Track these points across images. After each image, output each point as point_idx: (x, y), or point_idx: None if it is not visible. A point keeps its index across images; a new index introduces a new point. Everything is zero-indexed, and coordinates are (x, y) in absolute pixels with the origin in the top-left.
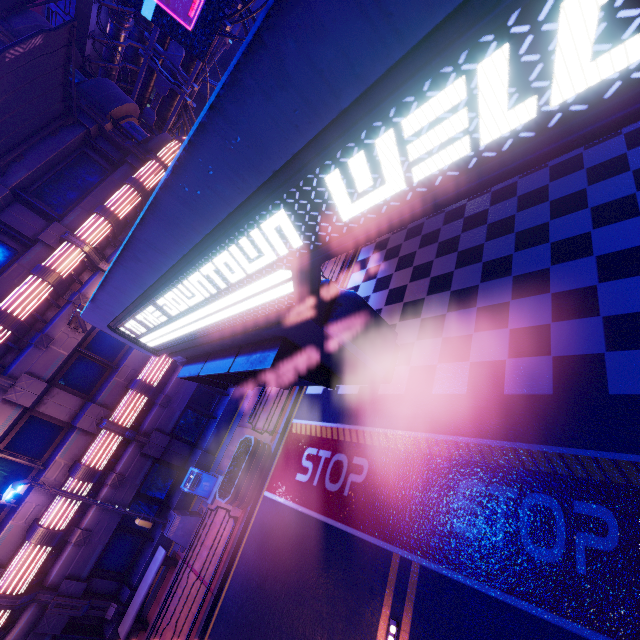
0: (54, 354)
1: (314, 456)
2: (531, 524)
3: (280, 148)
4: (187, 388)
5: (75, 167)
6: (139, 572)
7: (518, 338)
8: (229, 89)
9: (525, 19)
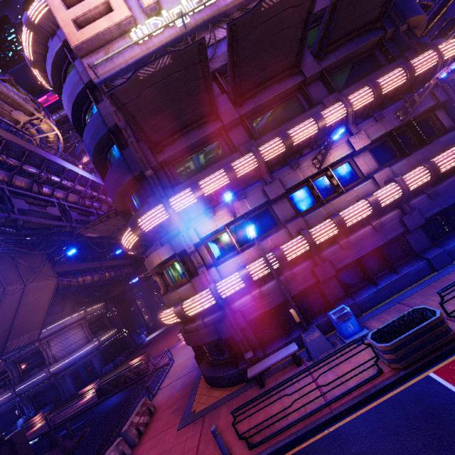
0: (296, 175)
1: None
2: None
3: None
4: (366, 245)
5: (361, 63)
6: (272, 348)
7: None
8: None
9: None
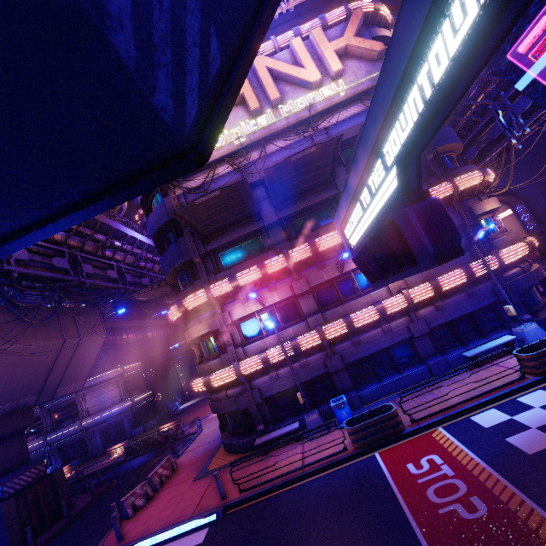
0: (321, 276)
1: (435, 463)
2: None
3: (388, 100)
4: (374, 345)
5: None
6: (281, 424)
7: None
8: (378, 83)
9: (433, 42)
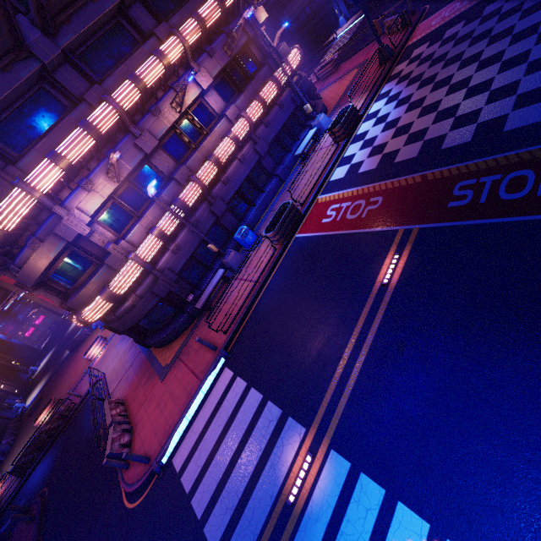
0: (162, 123)
1: (337, 208)
2: (508, 186)
3: None
4: (239, 177)
5: None
6: (205, 284)
7: (523, 98)
8: None
9: None
